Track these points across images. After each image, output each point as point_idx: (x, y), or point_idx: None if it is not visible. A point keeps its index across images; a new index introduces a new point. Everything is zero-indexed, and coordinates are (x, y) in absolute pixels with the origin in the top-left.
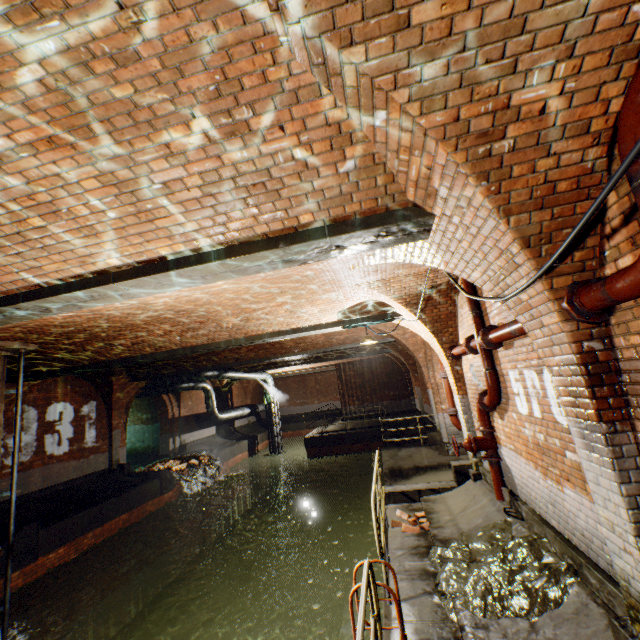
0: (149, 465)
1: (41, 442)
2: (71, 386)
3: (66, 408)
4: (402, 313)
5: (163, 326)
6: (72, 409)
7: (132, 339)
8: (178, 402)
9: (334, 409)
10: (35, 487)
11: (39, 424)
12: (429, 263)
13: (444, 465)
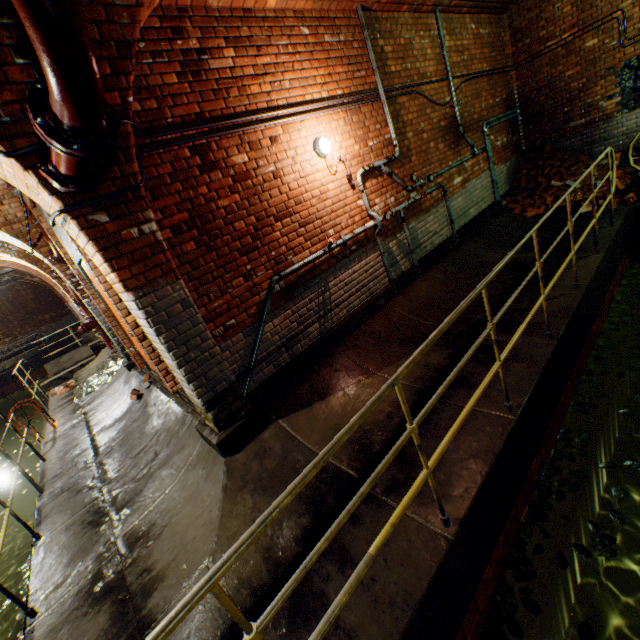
0: None
1: None
2: None
3: None
4: None
5: None
6: None
7: None
8: None
9: None
10: None
11: None
12: None
13: None
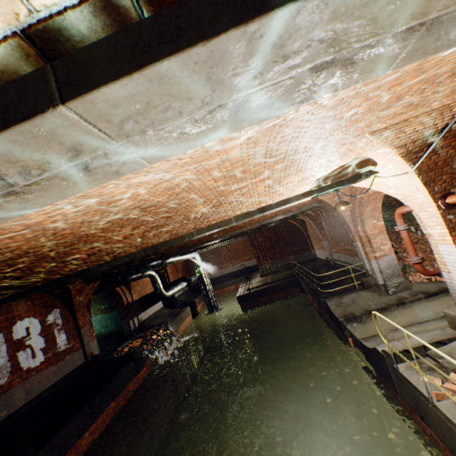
0: (117, 346)
1: (14, 361)
2: (31, 301)
3: (31, 323)
4: (383, 169)
5: (123, 230)
6: (37, 322)
7: (87, 251)
8: (129, 290)
9: (245, 268)
10: (20, 403)
11: (8, 345)
12: None
13: (392, 305)
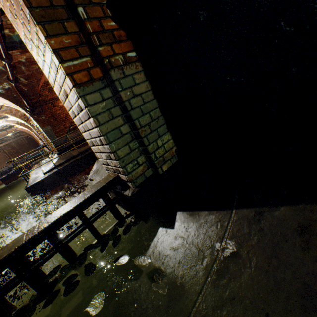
0: None
1: None
2: None
3: None
4: (16, 125)
5: None
6: None
7: None
8: None
9: (10, 168)
10: None
11: None
12: (14, 120)
13: None
